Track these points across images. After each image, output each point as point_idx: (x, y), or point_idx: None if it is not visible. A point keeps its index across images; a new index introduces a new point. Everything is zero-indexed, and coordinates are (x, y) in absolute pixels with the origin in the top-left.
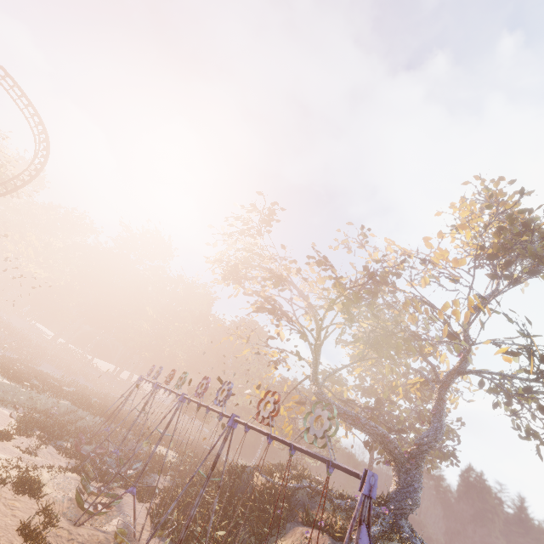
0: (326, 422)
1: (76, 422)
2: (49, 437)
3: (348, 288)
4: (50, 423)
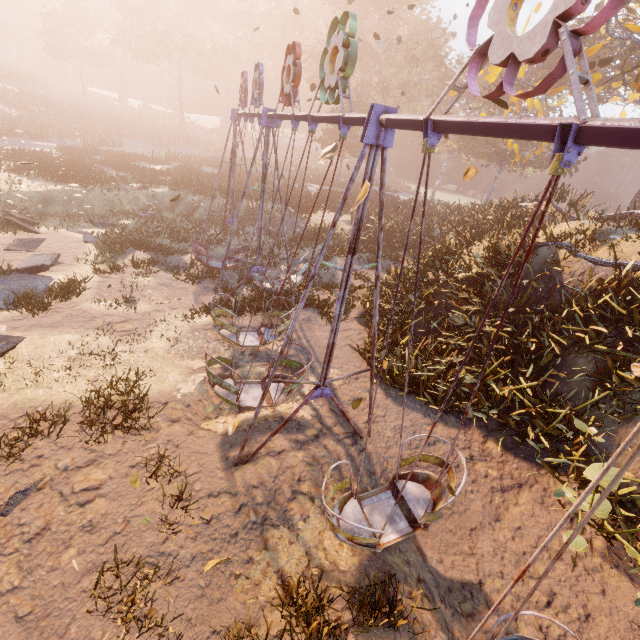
0: None
1: (192, 213)
2: (152, 259)
3: None
4: (153, 230)
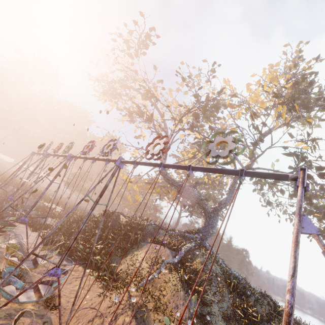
0: (231, 144)
1: None
2: None
3: (201, 101)
4: None
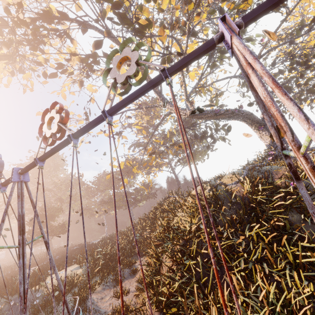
0: None
1: None
2: None
3: None
4: None
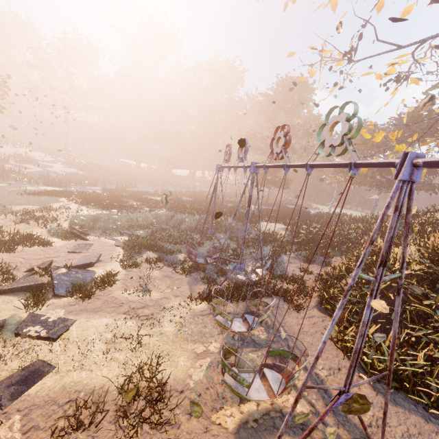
0: None
1: (179, 225)
2: (158, 257)
3: None
4: (157, 237)
